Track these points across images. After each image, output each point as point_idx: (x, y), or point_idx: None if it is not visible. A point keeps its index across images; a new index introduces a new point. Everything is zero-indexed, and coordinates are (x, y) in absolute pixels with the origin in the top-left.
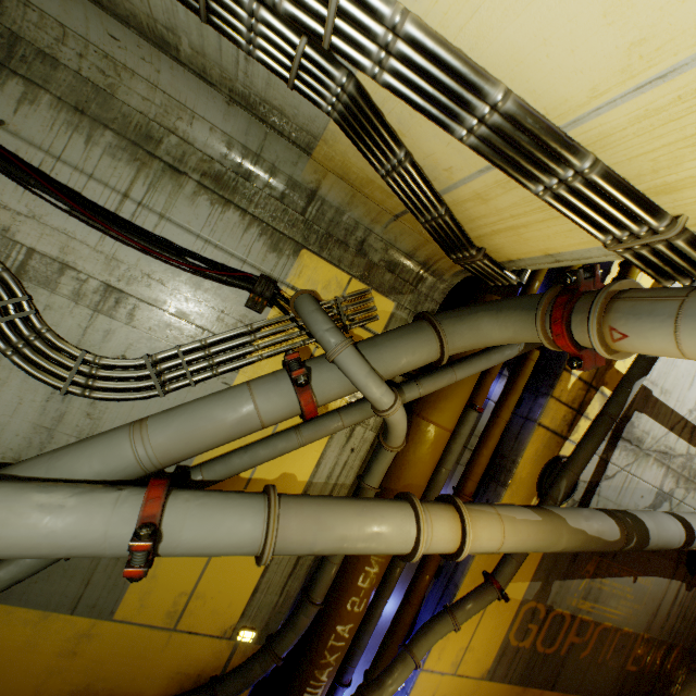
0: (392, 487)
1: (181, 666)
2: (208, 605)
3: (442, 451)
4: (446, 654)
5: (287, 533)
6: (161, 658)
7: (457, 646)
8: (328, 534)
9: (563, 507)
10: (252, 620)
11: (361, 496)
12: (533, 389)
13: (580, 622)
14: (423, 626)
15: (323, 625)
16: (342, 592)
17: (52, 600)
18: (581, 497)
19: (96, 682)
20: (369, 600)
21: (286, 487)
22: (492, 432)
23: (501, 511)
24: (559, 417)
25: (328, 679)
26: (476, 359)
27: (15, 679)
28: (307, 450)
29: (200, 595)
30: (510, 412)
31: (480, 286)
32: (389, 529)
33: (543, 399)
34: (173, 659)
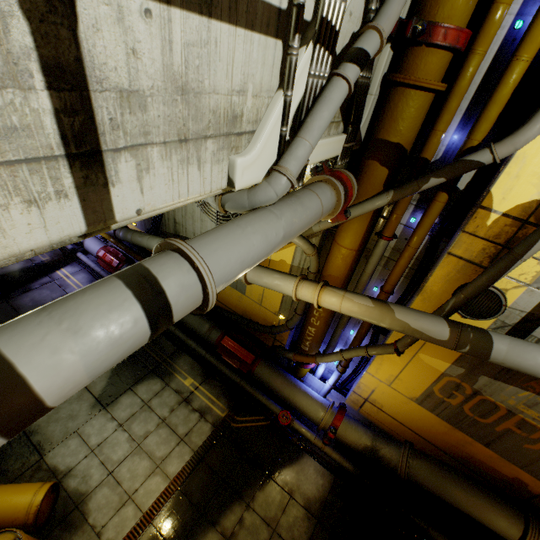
0: (323, 274)
1: (265, 318)
2: (268, 301)
3: (351, 261)
4: (381, 372)
5: (249, 276)
6: (260, 313)
7: (388, 372)
8: (261, 280)
9: (409, 308)
10: (283, 312)
11: (307, 275)
12: (461, 224)
13: (521, 421)
14: (352, 347)
15: (305, 324)
16: (309, 314)
17: (232, 285)
18: (516, 323)
19: (246, 312)
20: (323, 323)
21: (283, 265)
22: (402, 254)
23: (347, 295)
24: (475, 249)
25: (310, 346)
26: (354, 207)
27: (230, 302)
28: (287, 251)
29: (265, 297)
30: (417, 242)
31: (364, 154)
32: (283, 285)
33: (457, 233)
34: (263, 314)
